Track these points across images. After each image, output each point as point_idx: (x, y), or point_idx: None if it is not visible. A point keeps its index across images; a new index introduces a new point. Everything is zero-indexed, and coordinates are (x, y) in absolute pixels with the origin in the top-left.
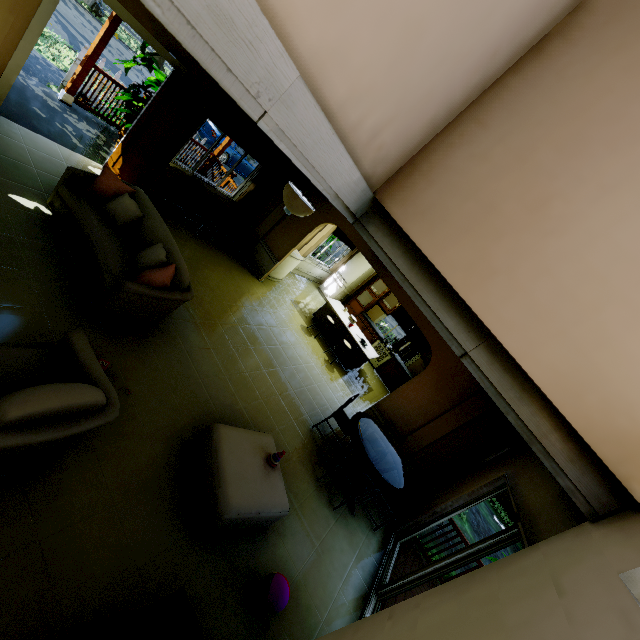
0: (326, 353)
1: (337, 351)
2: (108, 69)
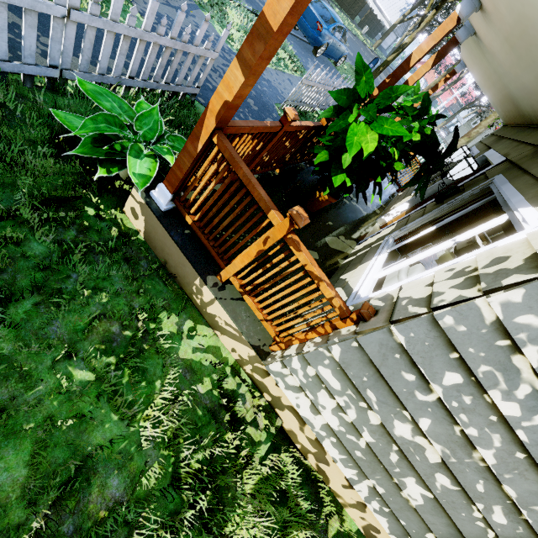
0: None
1: None
2: None
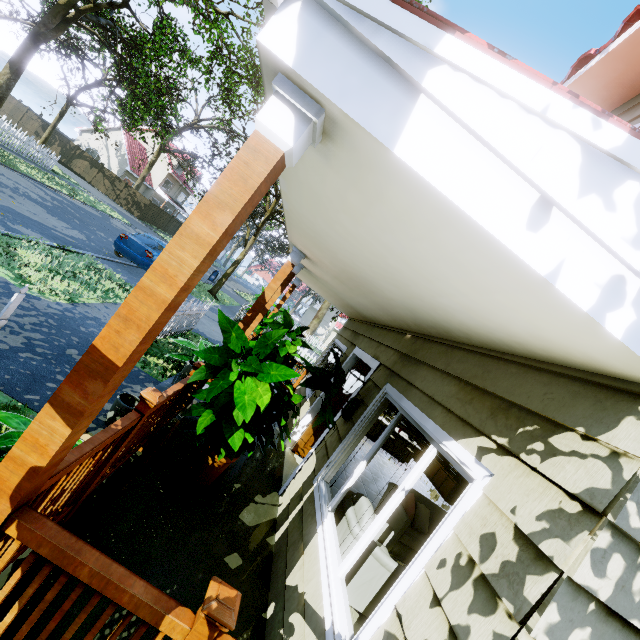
0: (395, 462)
1: (394, 453)
2: (17, 225)
